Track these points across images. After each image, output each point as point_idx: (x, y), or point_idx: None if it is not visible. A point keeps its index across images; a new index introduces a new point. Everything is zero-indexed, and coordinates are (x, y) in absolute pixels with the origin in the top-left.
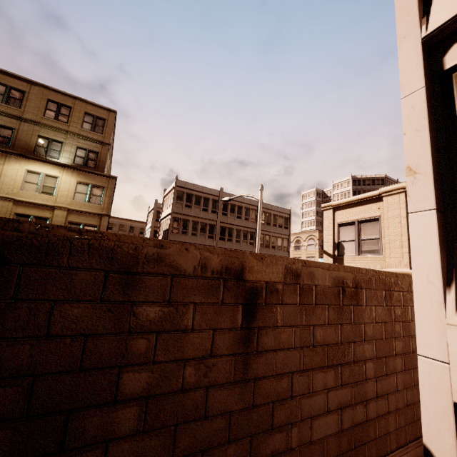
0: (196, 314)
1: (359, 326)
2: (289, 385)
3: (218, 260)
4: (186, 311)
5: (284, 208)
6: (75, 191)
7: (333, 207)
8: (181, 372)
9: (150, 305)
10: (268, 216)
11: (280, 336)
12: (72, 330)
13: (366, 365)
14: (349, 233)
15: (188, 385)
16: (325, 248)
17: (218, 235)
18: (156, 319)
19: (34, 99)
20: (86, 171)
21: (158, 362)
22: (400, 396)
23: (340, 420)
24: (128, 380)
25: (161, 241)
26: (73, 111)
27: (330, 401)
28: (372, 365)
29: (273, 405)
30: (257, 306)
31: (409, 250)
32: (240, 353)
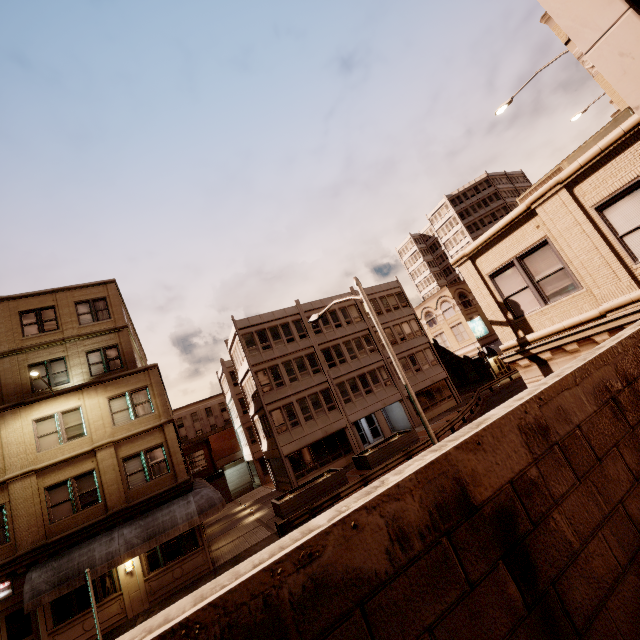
0: None
1: None
2: None
3: (417, 504)
4: None
5: (388, 283)
6: (111, 413)
7: (468, 257)
8: None
9: None
10: (374, 303)
11: (591, 568)
12: None
13: None
14: (514, 281)
15: None
16: (490, 318)
17: (325, 363)
18: None
19: (1, 322)
20: (113, 377)
21: None
22: None
23: None
24: None
25: (304, 547)
26: (60, 310)
27: None
28: None
29: None
30: (525, 541)
31: (622, 264)
32: None
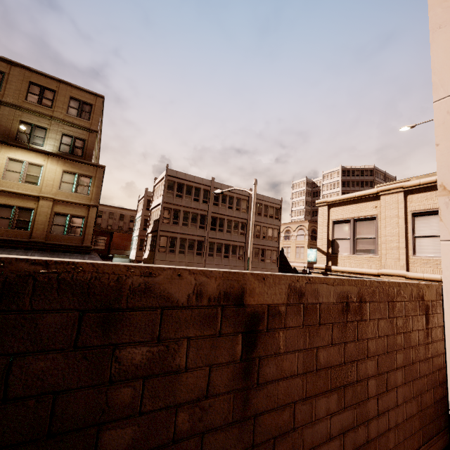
0: (190, 350)
1: (362, 343)
2: (291, 417)
3: (216, 285)
4: (178, 348)
5: (275, 199)
6: (61, 181)
7: (328, 204)
8: (173, 420)
9: (135, 347)
10: (259, 206)
11: (282, 364)
12: (37, 388)
13: (368, 383)
14: (344, 231)
15: (180, 433)
16: (319, 245)
17: (209, 225)
18: (142, 362)
19: (15, 81)
20: (73, 159)
21: (146, 412)
22: (400, 411)
23: (342, 446)
24: (109, 440)
25: (149, 268)
26: (58, 95)
27: (333, 427)
28: (374, 383)
29: (274, 441)
30: (258, 333)
31: (406, 252)
32: (239, 389)
